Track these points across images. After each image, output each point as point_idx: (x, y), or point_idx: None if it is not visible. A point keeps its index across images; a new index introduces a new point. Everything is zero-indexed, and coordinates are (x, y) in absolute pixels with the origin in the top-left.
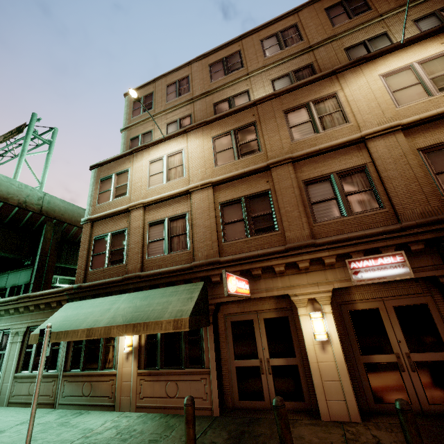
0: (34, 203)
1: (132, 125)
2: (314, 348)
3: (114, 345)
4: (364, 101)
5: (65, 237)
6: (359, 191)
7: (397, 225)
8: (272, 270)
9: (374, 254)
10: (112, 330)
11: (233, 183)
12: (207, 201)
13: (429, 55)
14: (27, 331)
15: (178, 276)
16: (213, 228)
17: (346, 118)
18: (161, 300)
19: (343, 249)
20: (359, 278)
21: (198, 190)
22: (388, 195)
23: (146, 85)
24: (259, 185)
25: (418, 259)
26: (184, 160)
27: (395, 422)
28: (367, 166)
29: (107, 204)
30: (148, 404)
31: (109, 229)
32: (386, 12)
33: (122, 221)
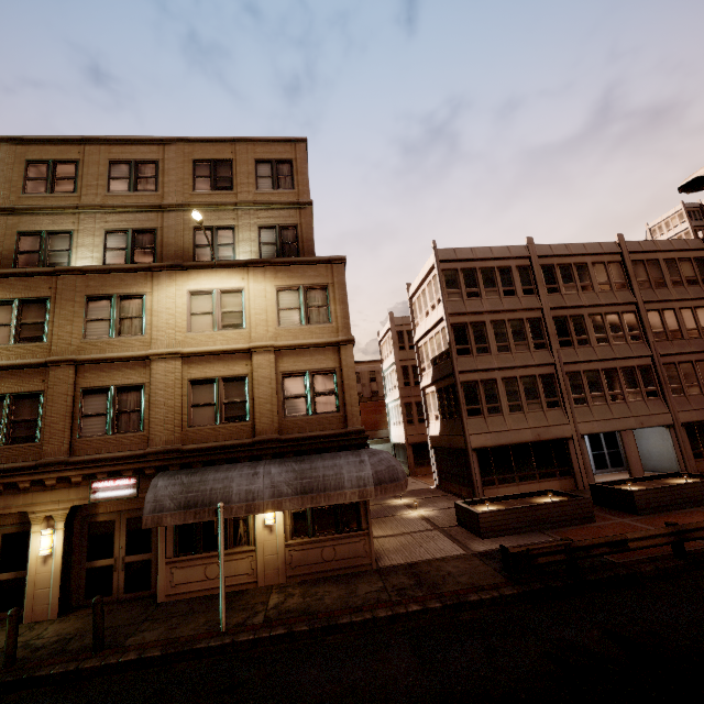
0: None
1: None
2: (37, 562)
3: None
4: (165, 315)
5: None
6: (130, 411)
7: (143, 450)
8: (17, 486)
9: (116, 476)
10: None
11: (1, 373)
12: None
13: (230, 287)
14: None
15: None
16: None
17: (144, 328)
18: None
19: (89, 470)
20: (96, 497)
21: None
22: (149, 421)
23: None
24: (33, 383)
25: (148, 482)
26: None
27: (86, 613)
28: (145, 386)
29: None
30: None
31: None
32: (242, 203)
33: None
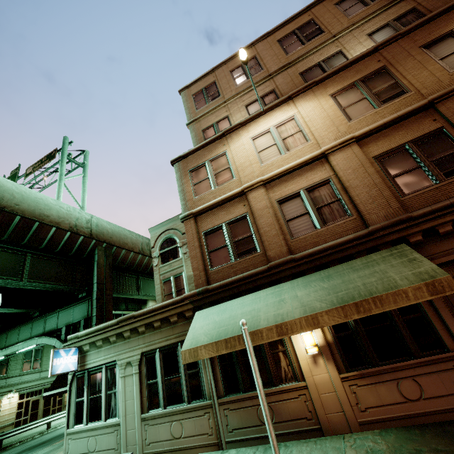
0: (83, 226)
1: (201, 117)
2: None
3: (285, 350)
4: None
5: (114, 263)
6: None
7: None
8: None
9: None
10: (320, 318)
11: (383, 133)
12: (355, 159)
13: None
14: (141, 359)
15: (357, 246)
16: (380, 184)
17: None
18: (362, 273)
19: None
20: None
21: (336, 150)
22: None
23: (204, 77)
24: (424, 126)
25: None
26: (300, 126)
27: None
28: None
29: (209, 193)
30: (377, 416)
31: (222, 220)
32: None
33: (237, 207)
